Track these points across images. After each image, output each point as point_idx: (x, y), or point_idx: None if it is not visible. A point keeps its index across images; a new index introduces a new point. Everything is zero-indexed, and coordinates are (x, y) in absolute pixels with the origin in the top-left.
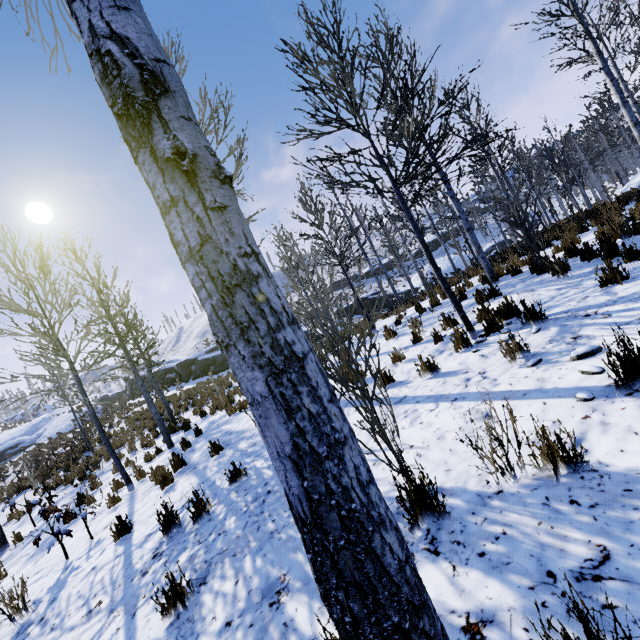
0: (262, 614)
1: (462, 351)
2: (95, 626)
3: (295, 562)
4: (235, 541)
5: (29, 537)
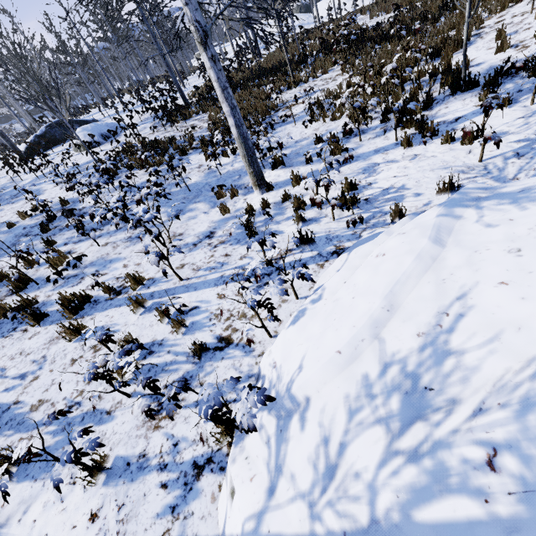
0: None
1: None
2: None
3: None
4: None
5: None
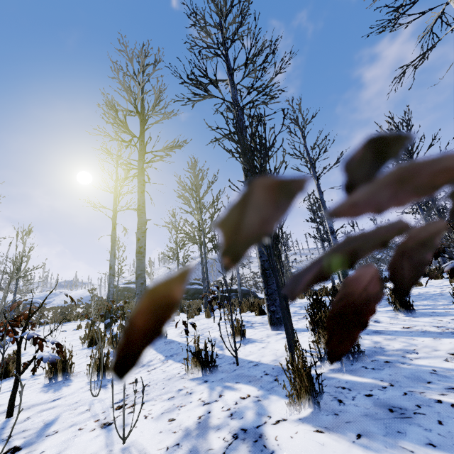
0: None
1: None
2: None
3: None
4: None
5: None
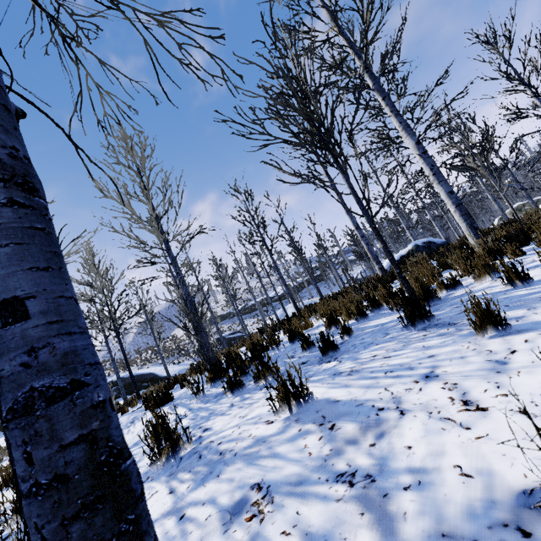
0: None
1: None
2: None
3: None
4: None
5: None
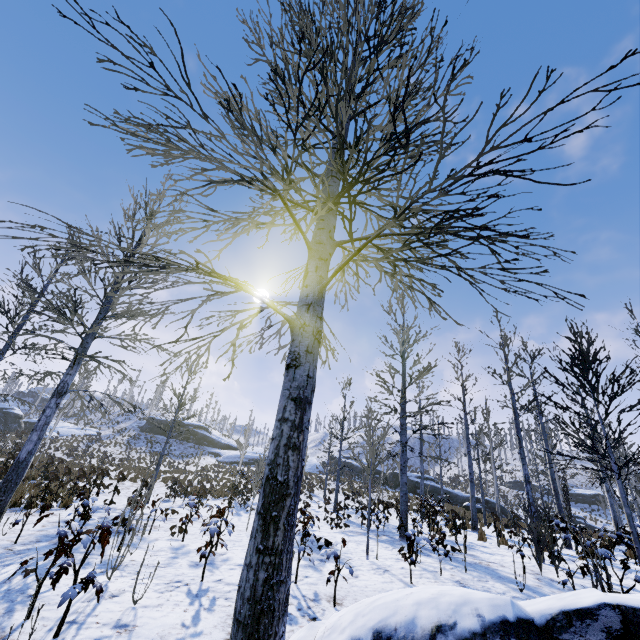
0: None
1: None
2: None
3: None
4: None
5: None
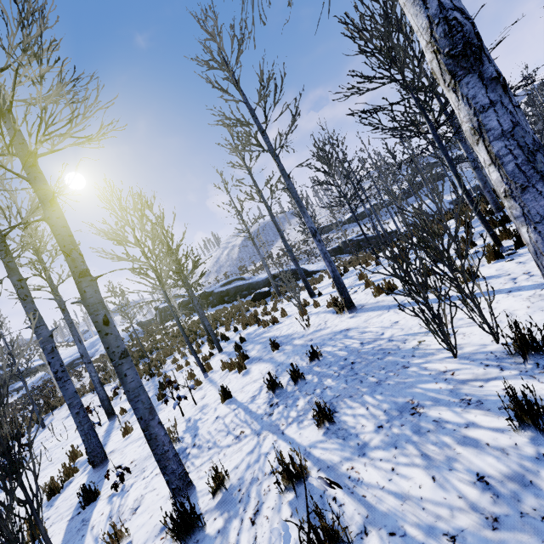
0: (407, 419)
1: (494, 262)
2: (250, 442)
3: (415, 393)
4: (344, 390)
5: (131, 410)
